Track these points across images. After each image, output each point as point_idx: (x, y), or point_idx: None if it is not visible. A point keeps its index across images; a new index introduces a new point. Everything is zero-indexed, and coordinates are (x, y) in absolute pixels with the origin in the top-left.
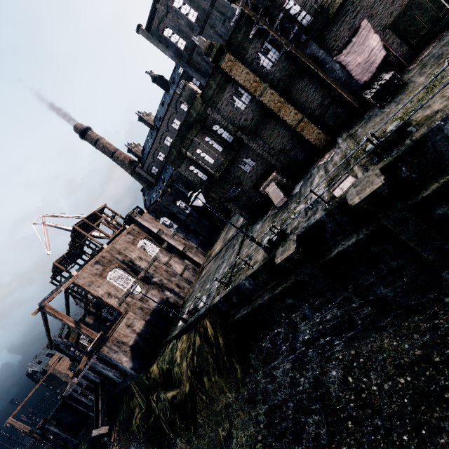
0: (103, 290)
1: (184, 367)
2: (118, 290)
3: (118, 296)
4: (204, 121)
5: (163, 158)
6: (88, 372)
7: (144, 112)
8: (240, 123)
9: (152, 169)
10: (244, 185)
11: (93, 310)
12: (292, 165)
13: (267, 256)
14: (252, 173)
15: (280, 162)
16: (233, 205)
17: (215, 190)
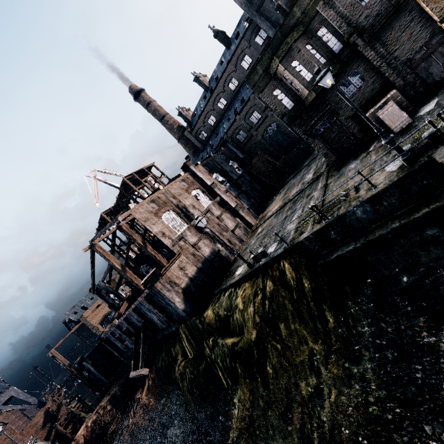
0: (158, 228)
1: (249, 313)
2: (172, 231)
3: (171, 237)
4: (309, 22)
5: (214, 123)
6: (131, 314)
7: (200, 73)
8: (359, 23)
9: (201, 134)
10: (340, 115)
11: (132, 265)
12: (417, 83)
13: (406, 168)
14: (356, 97)
15: (401, 79)
16: (319, 142)
17: (299, 122)
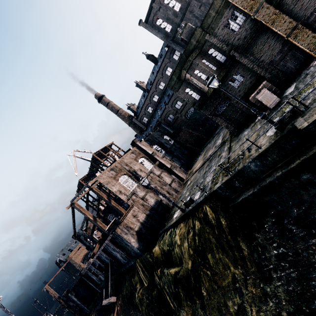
0: (116, 188)
1: (185, 247)
2: (126, 189)
3: (126, 194)
4: (202, 46)
5: (152, 111)
6: (101, 253)
7: (139, 81)
8: (234, 43)
9: (143, 119)
10: (232, 100)
11: (102, 215)
12: (280, 75)
13: (279, 133)
14: (241, 88)
15: (268, 73)
16: (221, 119)
17: (205, 107)
